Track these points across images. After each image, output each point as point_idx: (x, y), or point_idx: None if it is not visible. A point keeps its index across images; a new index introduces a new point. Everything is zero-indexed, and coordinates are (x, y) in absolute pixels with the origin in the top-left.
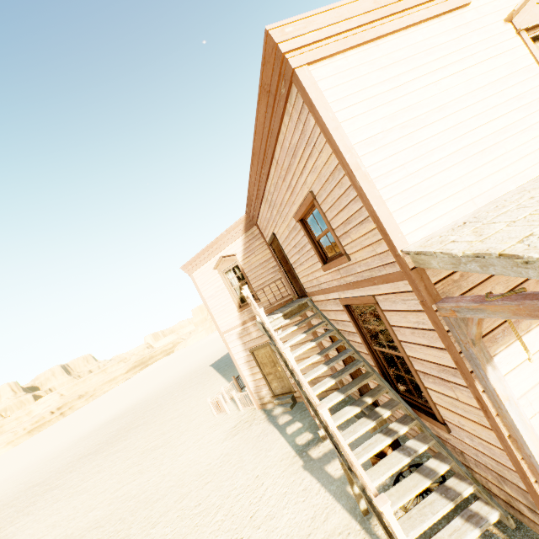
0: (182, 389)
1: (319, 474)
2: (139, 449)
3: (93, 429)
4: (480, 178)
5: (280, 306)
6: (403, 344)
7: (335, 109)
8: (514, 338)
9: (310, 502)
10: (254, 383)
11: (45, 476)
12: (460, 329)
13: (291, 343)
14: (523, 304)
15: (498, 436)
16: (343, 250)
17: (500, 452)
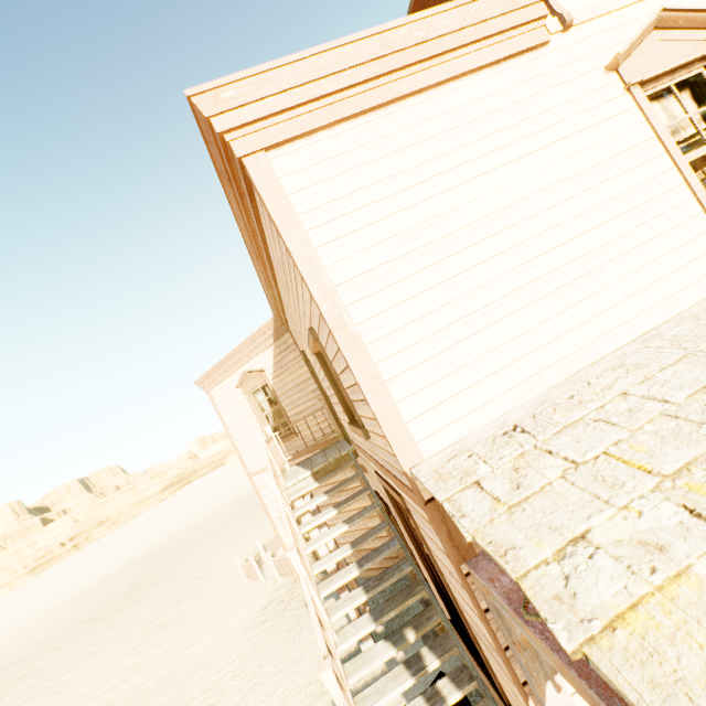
0: (219, 528)
1: None
2: (145, 624)
3: (104, 577)
4: (554, 336)
5: (323, 446)
6: (446, 578)
7: (310, 223)
8: None
9: None
10: None
11: (29, 649)
12: (500, 619)
13: (315, 524)
14: (568, 670)
15: None
16: (359, 421)
17: None
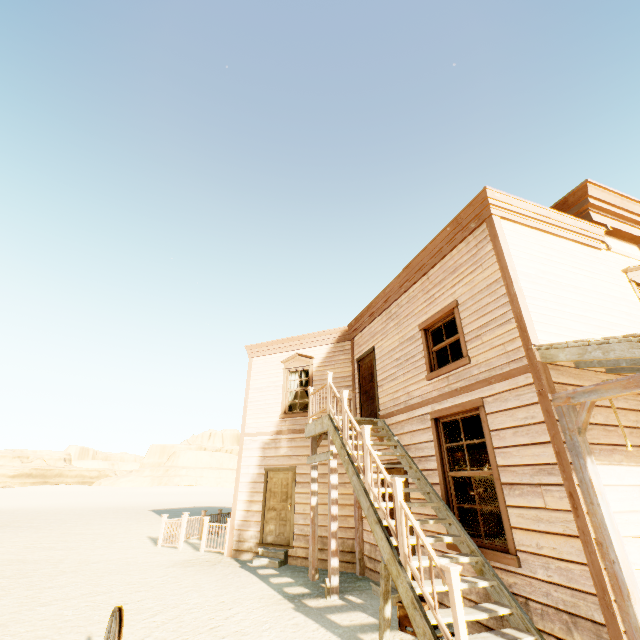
0: (101, 516)
1: (318, 618)
2: (21, 543)
3: None
4: None
5: None
6: (498, 451)
7: (510, 246)
8: (608, 462)
9: (304, 634)
10: (245, 515)
11: None
12: (570, 416)
13: (356, 442)
14: (633, 377)
15: (583, 541)
16: (466, 353)
17: (580, 570)
